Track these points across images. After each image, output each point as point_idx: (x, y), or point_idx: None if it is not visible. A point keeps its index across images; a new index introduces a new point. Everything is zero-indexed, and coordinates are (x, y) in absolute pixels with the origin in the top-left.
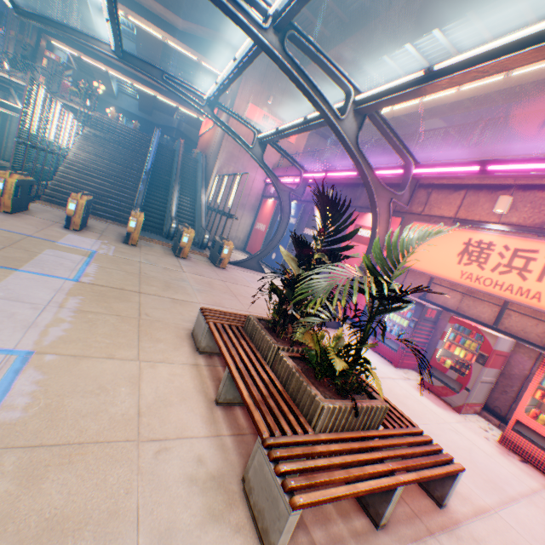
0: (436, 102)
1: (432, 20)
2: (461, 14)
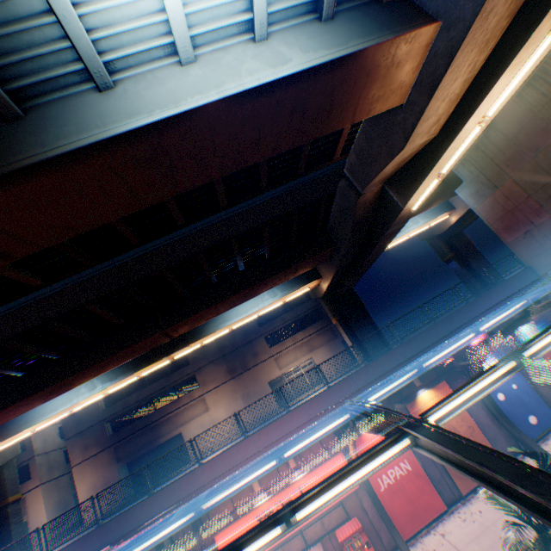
0: (86, 404)
1: (80, 382)
2: (103, 372)
